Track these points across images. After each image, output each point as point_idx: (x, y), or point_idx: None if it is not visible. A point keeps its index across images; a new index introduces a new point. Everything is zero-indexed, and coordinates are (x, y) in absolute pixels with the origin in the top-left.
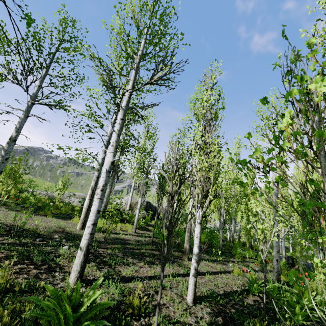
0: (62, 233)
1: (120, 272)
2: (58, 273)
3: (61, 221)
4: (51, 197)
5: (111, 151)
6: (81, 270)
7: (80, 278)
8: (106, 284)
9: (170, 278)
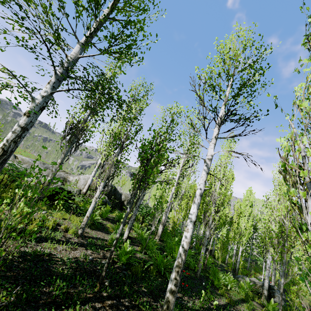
0: None
1: None
2: None
3: None
4: None
5: None
6: None
7: None
8: None
9: None
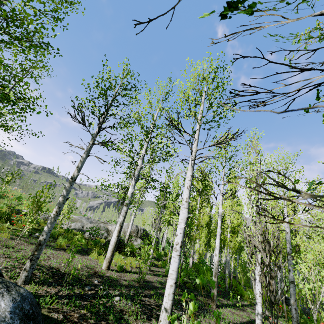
0: (96, 275)
1: None
2: None
3: (82, 258)
4: (46, 219)
5: (185, 207)
6: None
7: None
8: None
9: None
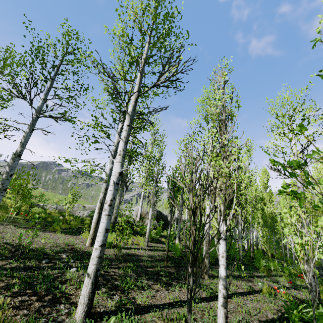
0: (71, 251)
1: (135, 300)
2: (63, 305)
3: (70, 237)
4: (61, 210)
5: (118, 161)
6: (89, 303)
7: (88, 313)
8: (118, 319)
9: (192, 305)
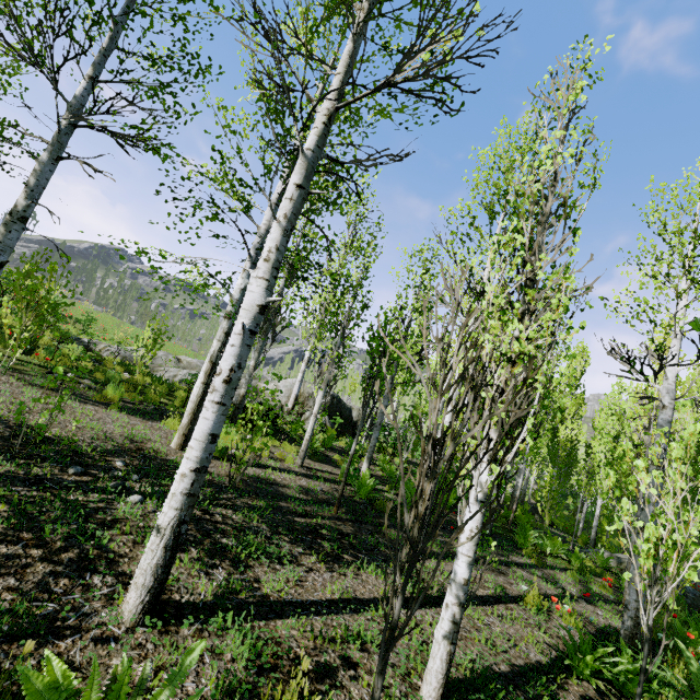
0: (136, 454)
1: (259, 584)
2: (100, 577)
3: (138, 424)
4: (129, 360)
5: (261, 275)
6: (156, 586)
7: (152, 606)
8: (217, 624)
9: (379, 614)
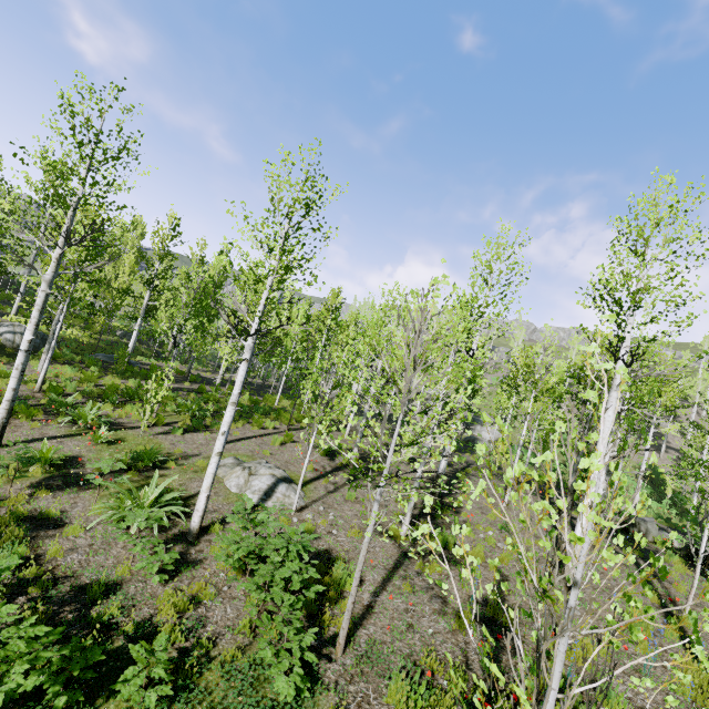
0: None
1: None
2: None
3: None
4: None
5: None
6: None
7: None
8: None
9: None
